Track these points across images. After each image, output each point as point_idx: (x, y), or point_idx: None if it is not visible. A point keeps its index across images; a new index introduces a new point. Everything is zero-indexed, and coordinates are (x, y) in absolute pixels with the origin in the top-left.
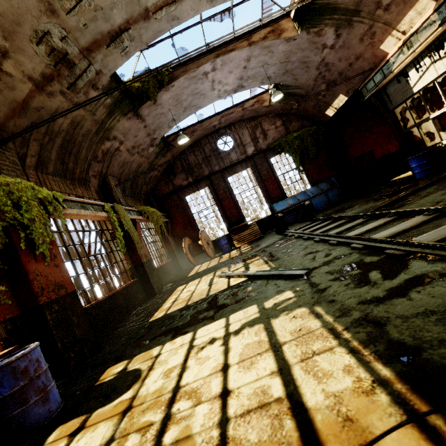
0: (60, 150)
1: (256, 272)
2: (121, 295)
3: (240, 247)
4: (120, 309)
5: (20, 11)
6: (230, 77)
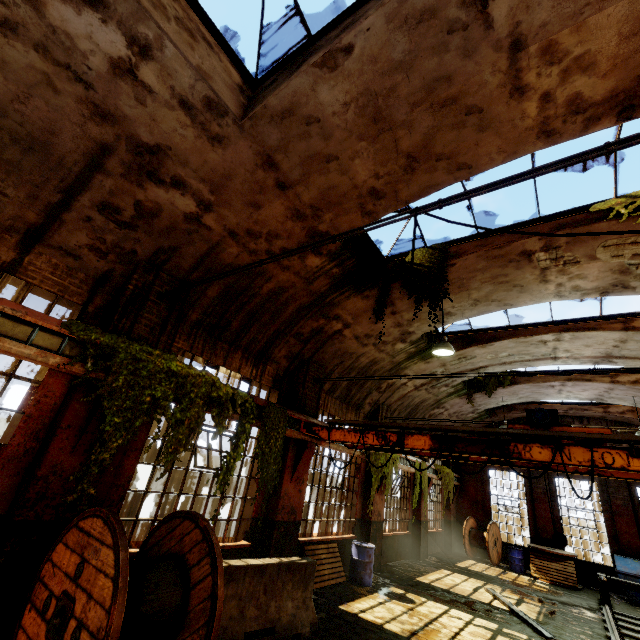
0: (406, 414)
1: (520, 611)
2: (397, 539)
3: (536, 578)
4: (393, 550)
5: (429, 367)
6: (584, 391)
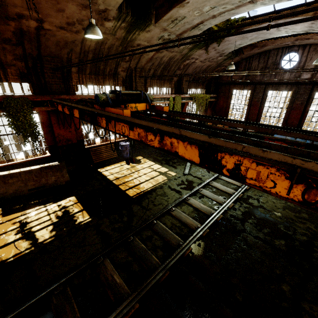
0: (162, 69)
1: None
2: None
3: None
4: None
5: (153, 34)
6: (297, 26)
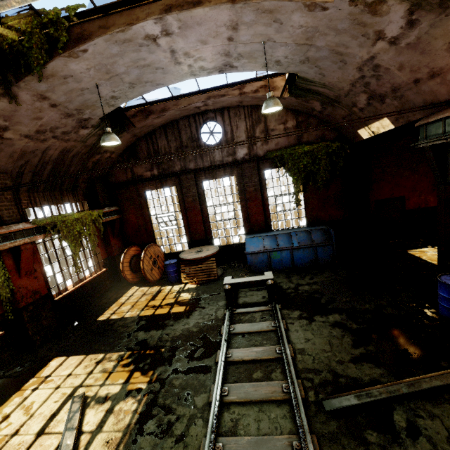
0: None
1: None
2: None
3: (187, 283)
4: None
5: None
6: (205, 48)
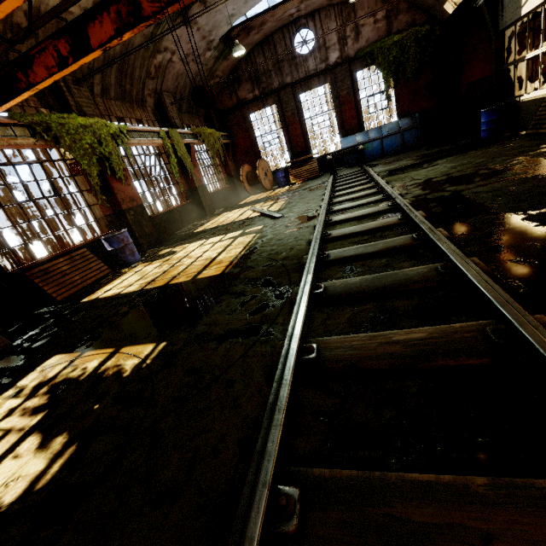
0: (117, 73)
1: (267, 211)
2: (177, 211)
3: (295, 183)
4: (176, 222)
5: None
6: None
